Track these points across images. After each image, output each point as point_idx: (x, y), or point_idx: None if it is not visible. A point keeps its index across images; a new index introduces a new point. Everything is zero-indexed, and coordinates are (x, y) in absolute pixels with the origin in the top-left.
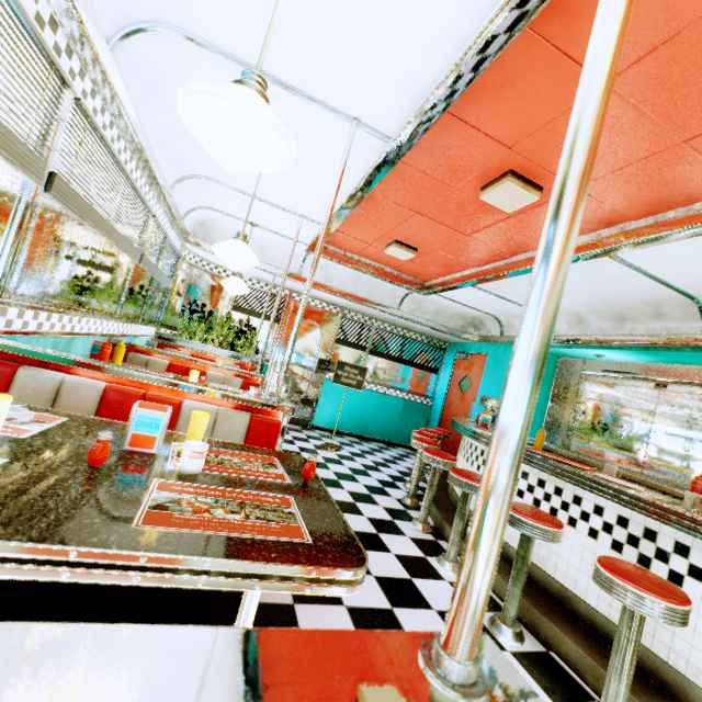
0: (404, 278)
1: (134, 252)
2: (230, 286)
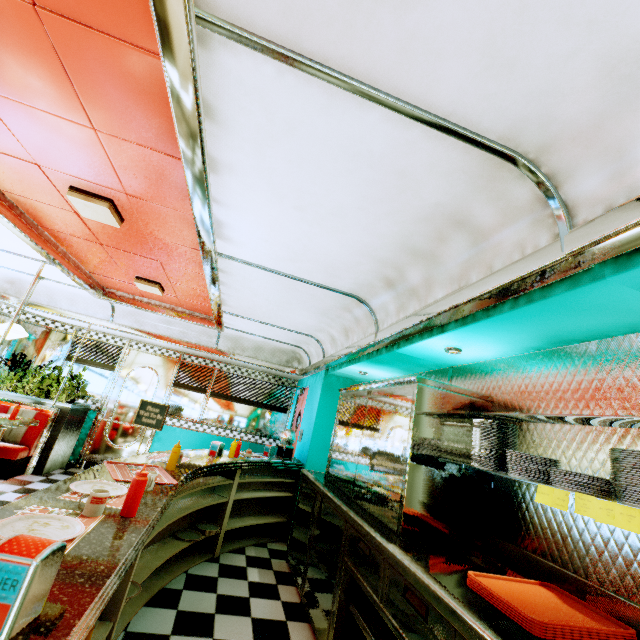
0: (197, 315)
1: None
2: None
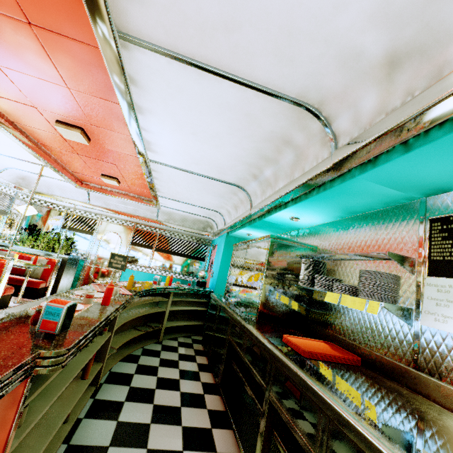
0: (143, 198)
1: None
2: (20, 210)
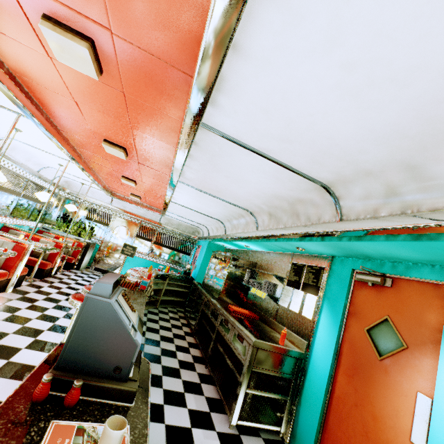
0: (153, 208)
1: (17, 194)
2: (68, 208)
